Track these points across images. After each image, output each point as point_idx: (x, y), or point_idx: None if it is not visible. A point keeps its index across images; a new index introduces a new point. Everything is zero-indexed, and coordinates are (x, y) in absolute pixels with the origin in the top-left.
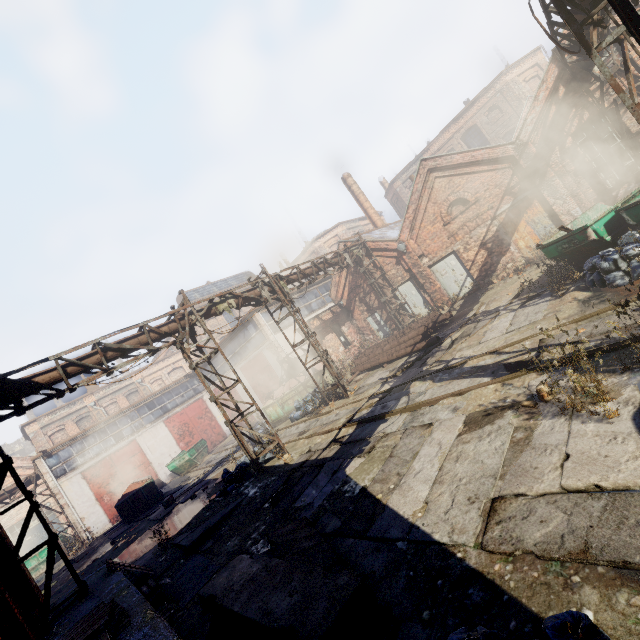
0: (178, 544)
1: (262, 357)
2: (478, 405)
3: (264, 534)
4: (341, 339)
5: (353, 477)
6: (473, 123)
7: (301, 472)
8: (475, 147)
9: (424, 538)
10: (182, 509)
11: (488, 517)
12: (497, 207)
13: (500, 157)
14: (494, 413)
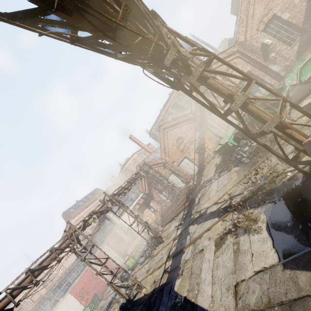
0: None
1: (116, 234)
2: (217, 234)
3: None
4: (151, 210)
5: (179, 292)
6: (174, 101)
7: (154, 297)
8: (178, 109)
9: None
10: None
11: (235, 297)
12: (194, 136)
13: (188, 119)
14: (224, 237)
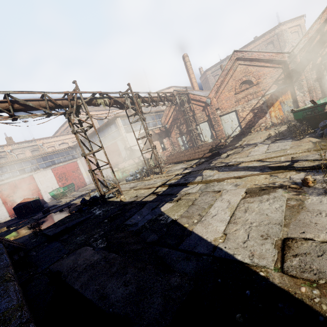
0: (45, 234)
1: (116, 145)
2: (254, 184)
3: (102, 236)
4: (162, 145)
5: (166, 213)
6: (257, 49)
7: (130, 206)
8: None
9: (228, 257)
10: (53, 216)
11: (284, 250)
12: (267, 90)
13: (279, 60)
14: (268, 189)
